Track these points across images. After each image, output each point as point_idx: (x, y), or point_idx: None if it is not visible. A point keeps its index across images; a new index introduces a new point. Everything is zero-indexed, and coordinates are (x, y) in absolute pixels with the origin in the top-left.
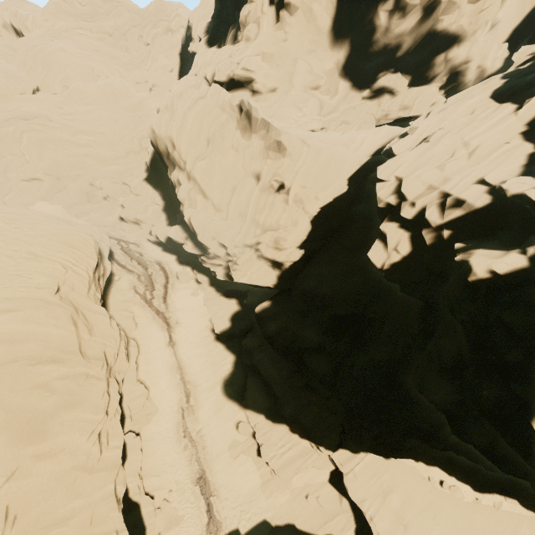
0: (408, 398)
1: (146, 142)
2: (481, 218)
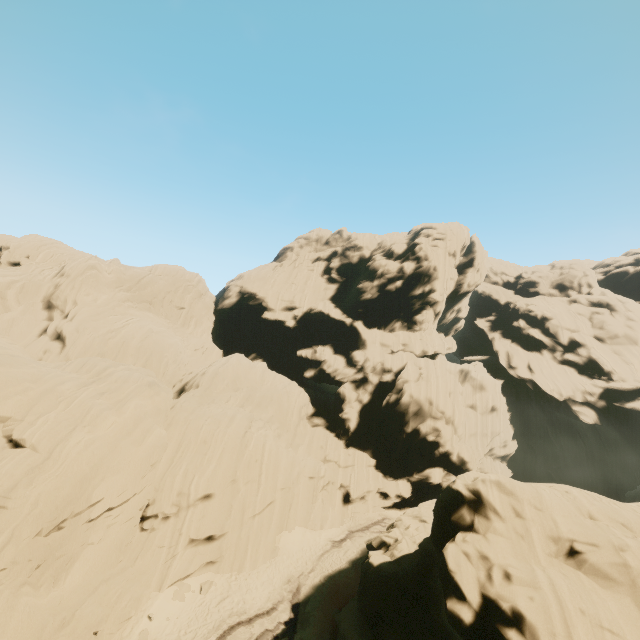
0: (633, 467)
1: (305, 410)
2: (604, 394)
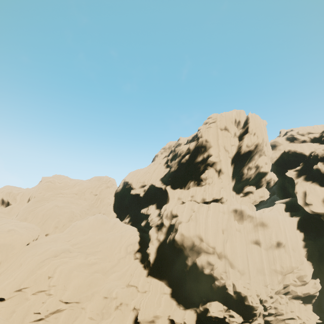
0: None
1: (130, 248)
2: None
